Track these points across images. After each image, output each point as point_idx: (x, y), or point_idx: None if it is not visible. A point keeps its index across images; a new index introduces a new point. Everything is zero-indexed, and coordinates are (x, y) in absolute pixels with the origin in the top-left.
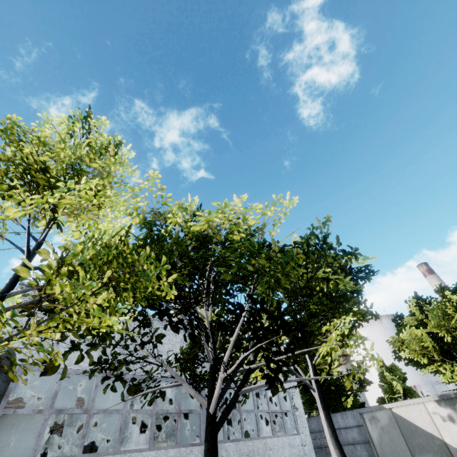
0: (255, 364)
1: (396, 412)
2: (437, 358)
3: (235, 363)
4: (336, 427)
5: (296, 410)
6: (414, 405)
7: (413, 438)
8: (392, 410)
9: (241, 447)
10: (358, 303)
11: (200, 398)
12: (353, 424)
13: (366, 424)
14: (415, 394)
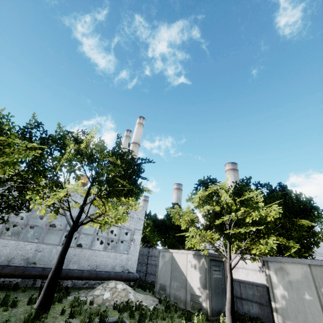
0: None
1: (174, 255)
2: (185, 227)
3: None
4: None
5: (133, 241)
6: (182, 254)
7: (175, 271)
8: (172, 253)
9: (71, 250)
10: (133, 180)
11: None
12: None
13: (159, 258)
14: None
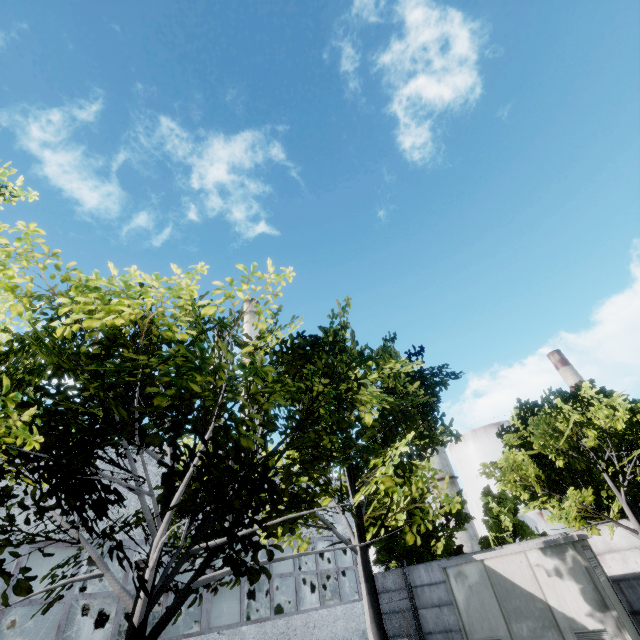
0: (214, 541)
1: (489, 565)
2: (540, 492)
3: (156, 550)
4: (418, 583)
5: None
6: (512, 556)
7: (509, 600)
8: (484, 562)
9: (268, 629)
10: (433, 420)
11: (125, 599)
12: (440, 579)
13: (451, 582)
14: (528, 531)
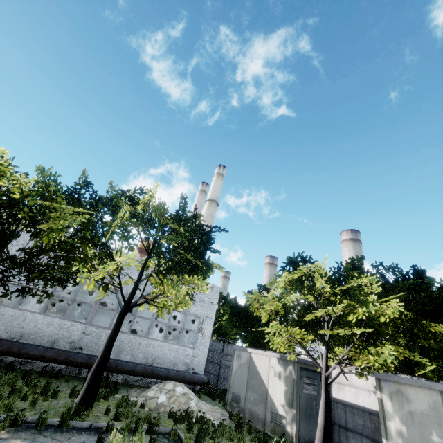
0: None
1: (252, 357)
2: (265, 320)
3: None
4: None
5: (201, 333)
6: (264, 356)
7: (253, 379)
8: (251, 354)
9: (123, 337)
10: (199, 254)
11: None
12: None
13: (234, 358)
14: None
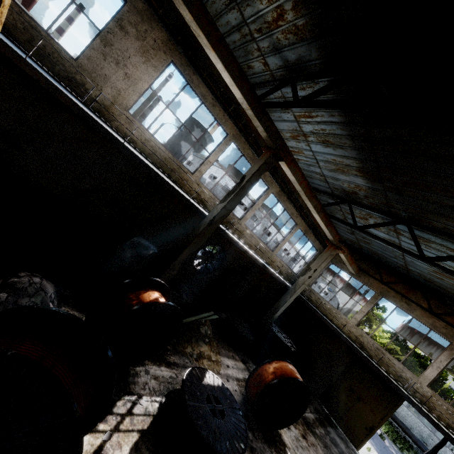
0: None
1: None
2: None
3: None
4: None
5: None
6: None
7: None
8: None
9: None
10: None
11: None
12: None
13: None
14: None
